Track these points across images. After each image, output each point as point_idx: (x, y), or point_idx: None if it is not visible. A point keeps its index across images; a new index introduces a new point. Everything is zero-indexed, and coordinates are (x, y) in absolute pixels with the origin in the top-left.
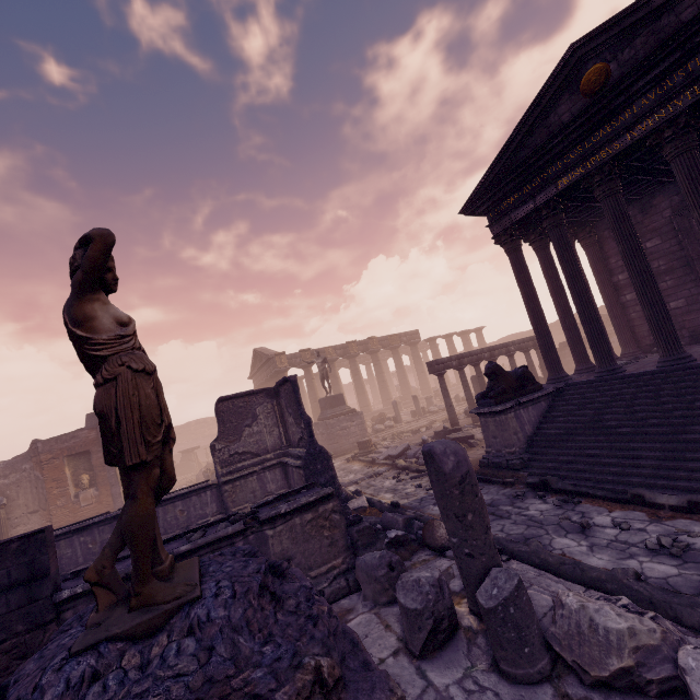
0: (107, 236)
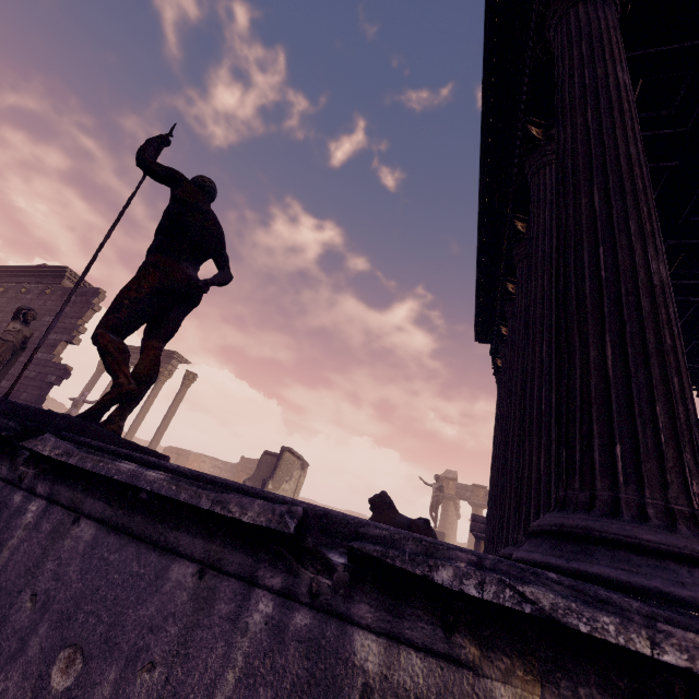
0: (20, 307)
